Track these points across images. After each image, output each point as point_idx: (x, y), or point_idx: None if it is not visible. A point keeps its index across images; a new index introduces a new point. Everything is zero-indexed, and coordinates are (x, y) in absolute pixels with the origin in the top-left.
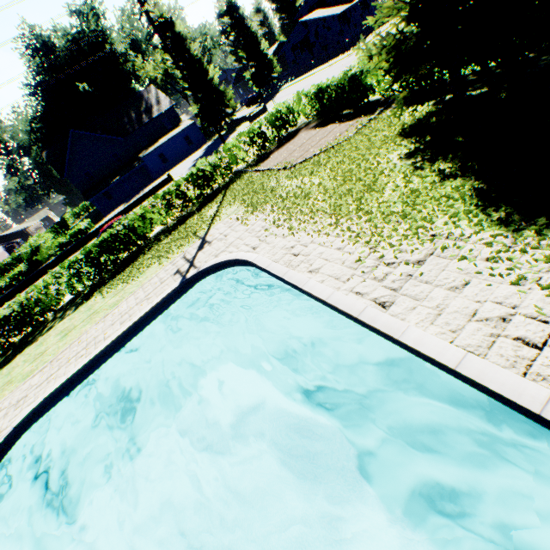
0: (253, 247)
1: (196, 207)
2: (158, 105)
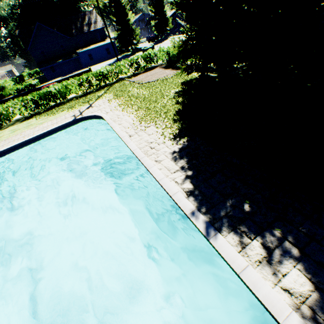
0: (107, 112)
1: (95, 90)
2: (95, 24)
